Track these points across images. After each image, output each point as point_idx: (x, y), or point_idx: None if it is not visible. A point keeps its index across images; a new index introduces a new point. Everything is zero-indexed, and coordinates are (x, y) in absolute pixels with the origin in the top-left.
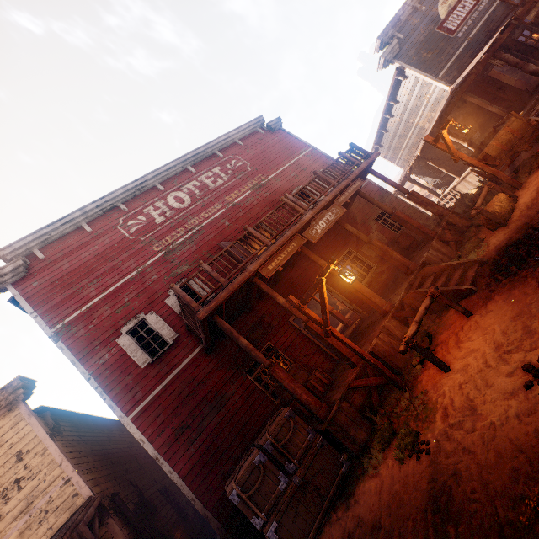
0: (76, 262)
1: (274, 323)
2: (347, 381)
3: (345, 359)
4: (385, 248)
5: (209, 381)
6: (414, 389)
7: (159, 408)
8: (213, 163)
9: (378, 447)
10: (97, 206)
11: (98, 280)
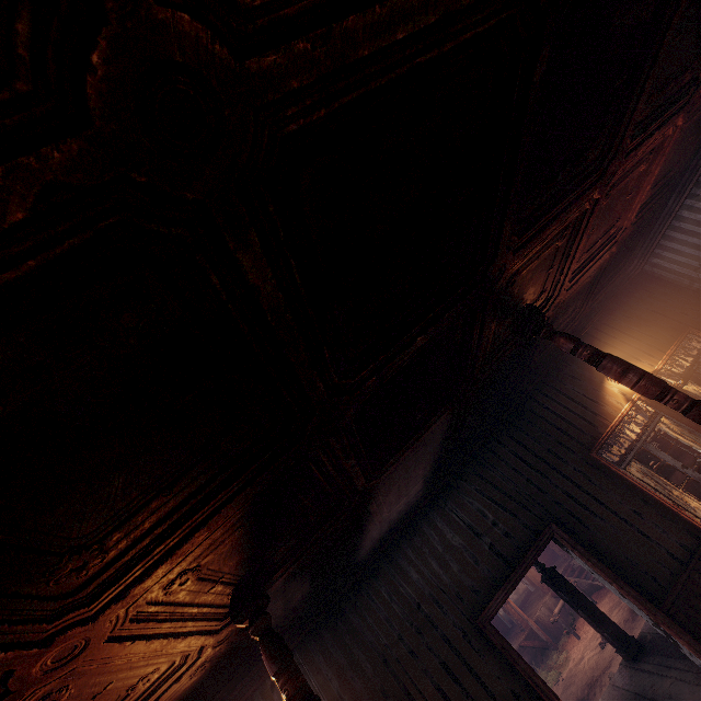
0: None
1: None
2: (519, 640)
3: (517, 623)
4: None
5: None
6: (563, 651)
7: None
8: None
9: None
10: None
11: None
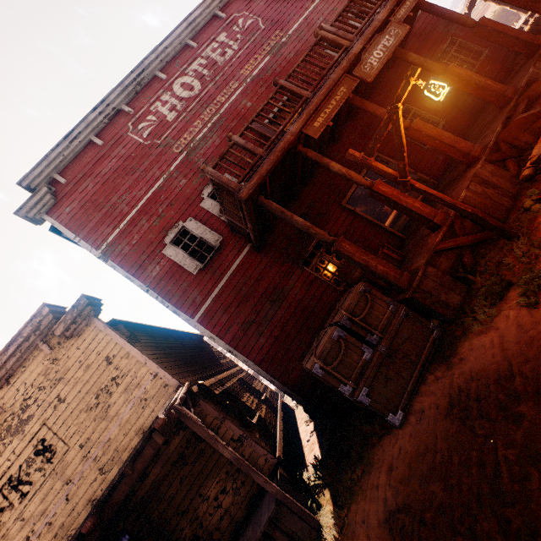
0: (98, 180)
1: (324, 210)
2: (430, 245)
3: (425, 222)
4: (468, 75)
5: (265, 278)
6: (533, 233)
7: (221, 308)
8: (216, 30)
9: (485, 304)
10: (99, 113)
11: (127, 195)
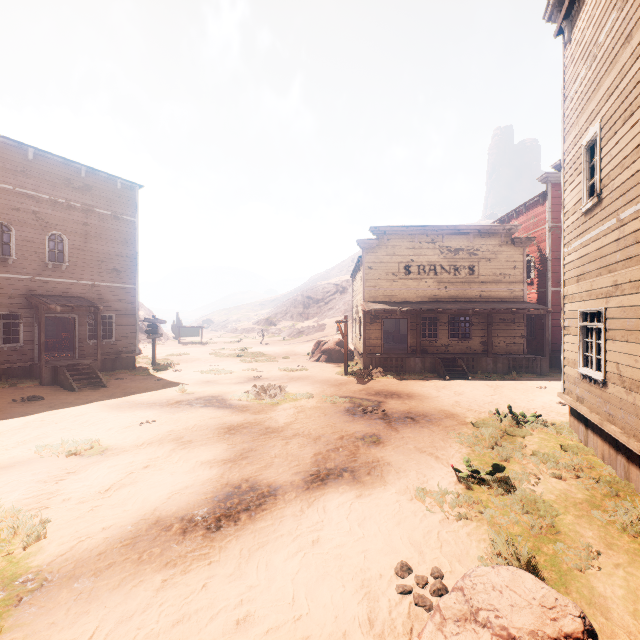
0: None
1: None
2: None
3: None
4: None
5: None
6: None
7: None
8: None
9: None
10: None
11: None
